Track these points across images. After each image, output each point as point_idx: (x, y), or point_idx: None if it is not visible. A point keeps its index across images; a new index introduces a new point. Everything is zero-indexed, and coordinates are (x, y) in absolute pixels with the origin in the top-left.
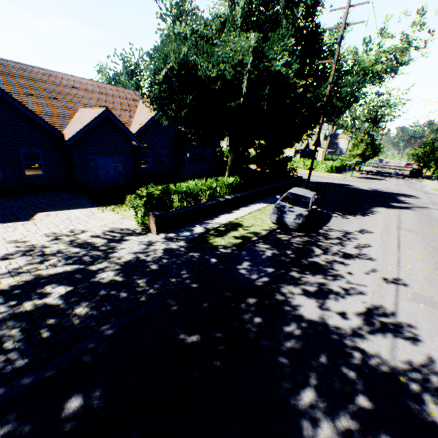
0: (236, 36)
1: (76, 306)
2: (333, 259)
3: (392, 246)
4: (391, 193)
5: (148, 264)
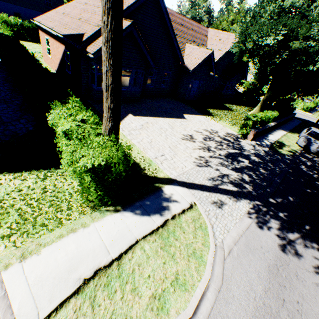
0: None
1: (258, 169)
2: None
3: None
4: None
5: (264, 157)
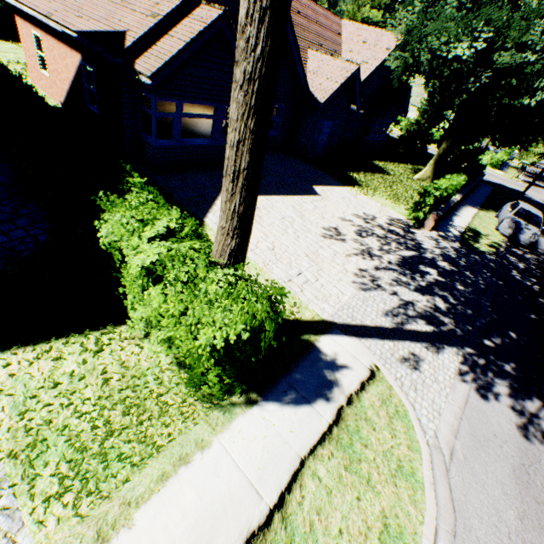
0: None
1: (454, 284)
2: None
3: None
4: None
5: (456, 260)
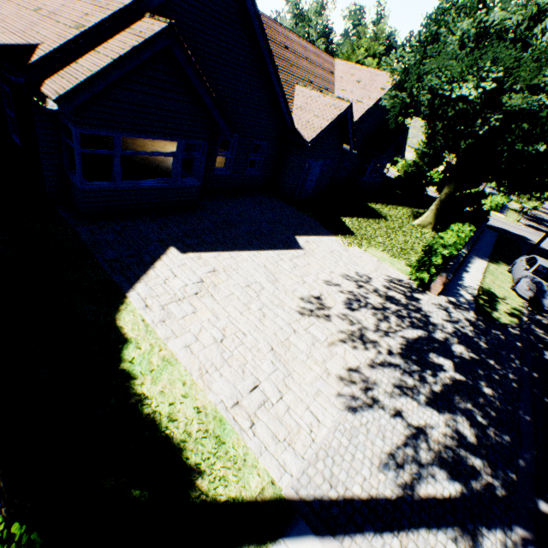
0: None
1: (479, 385)
2: None
3: None
4: None
5: (475, 340)
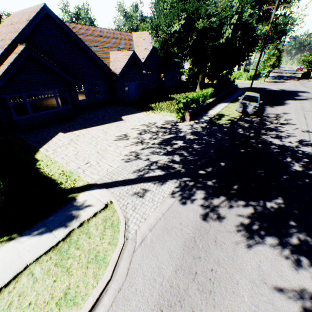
0: (224, 0)
1: (192, 145)
2: (276, 126)
3: (302, 119)
4: (292, 91)
5: (201, 132)
